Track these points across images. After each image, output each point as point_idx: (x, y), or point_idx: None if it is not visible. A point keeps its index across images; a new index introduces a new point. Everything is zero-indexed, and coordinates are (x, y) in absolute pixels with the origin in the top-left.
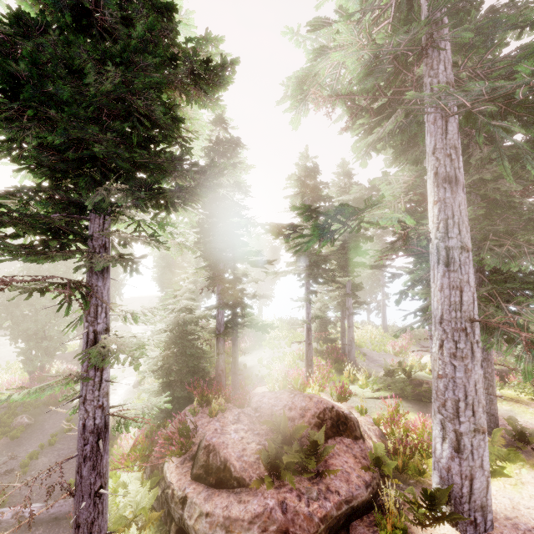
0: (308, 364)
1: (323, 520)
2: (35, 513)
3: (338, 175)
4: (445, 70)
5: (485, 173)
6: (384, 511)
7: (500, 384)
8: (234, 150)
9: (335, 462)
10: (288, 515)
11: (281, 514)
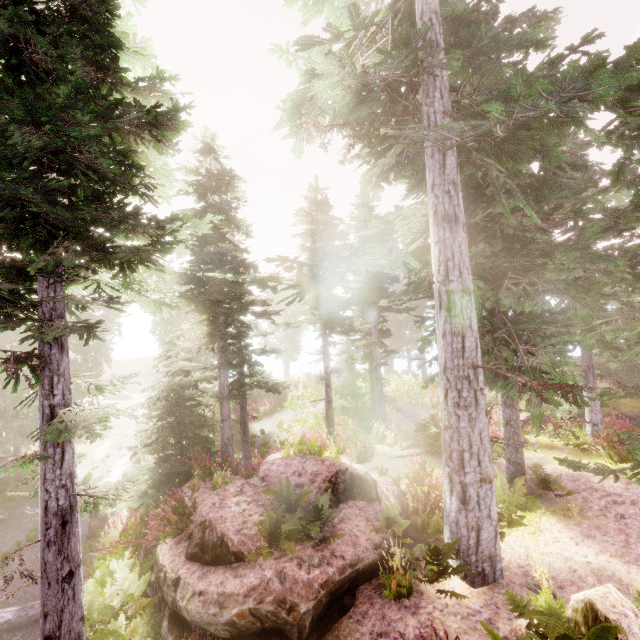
0: (328, 424)
1: (323, 585)
2: (11, 618)
3: (357, 207)
4: (441, 98)
5: (498, 207)
6: (387, 570)
7: (535, 431)
8: (229, 184)
9: (343, 527)
10: (286, 584)
11: (279, 584)
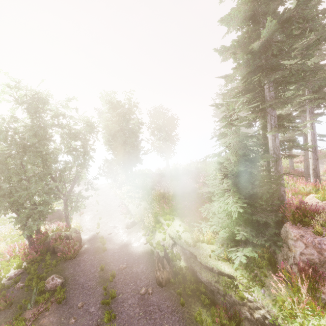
0: (317, 175)
1: None
2: None
3: None
4: None
5: None
6: None
7: None
8: None
9: None
10: None
11: None
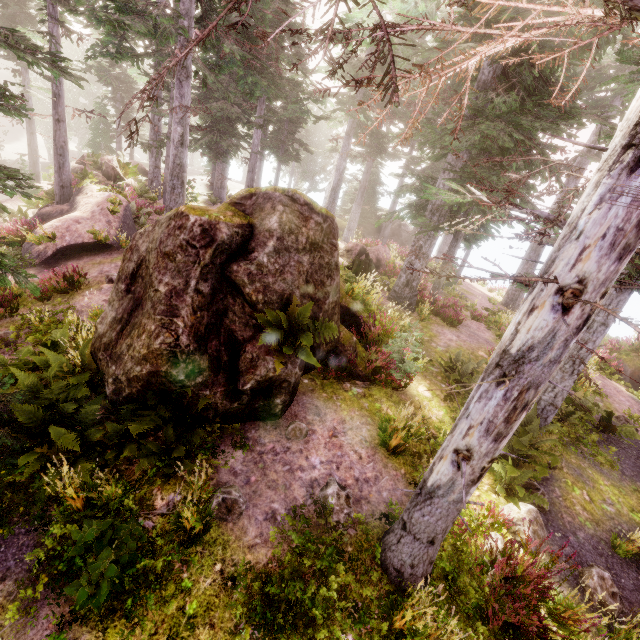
0: None
1: None
2: None
3: None
4: None
5: None
6: None
7: None
8: None
9: None
10: None
11: None
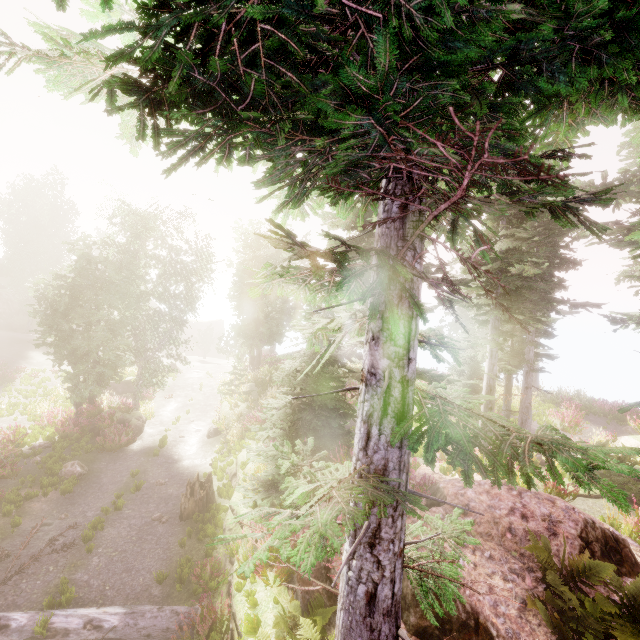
0: None
1: None
2: (117, 624)
3: None
4: None
5: None
6: None
7: None
8: None
9: None
10: None
11: None
